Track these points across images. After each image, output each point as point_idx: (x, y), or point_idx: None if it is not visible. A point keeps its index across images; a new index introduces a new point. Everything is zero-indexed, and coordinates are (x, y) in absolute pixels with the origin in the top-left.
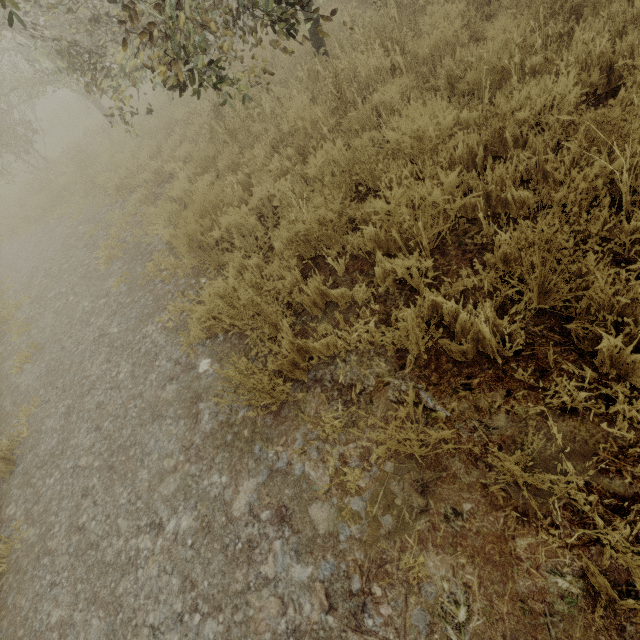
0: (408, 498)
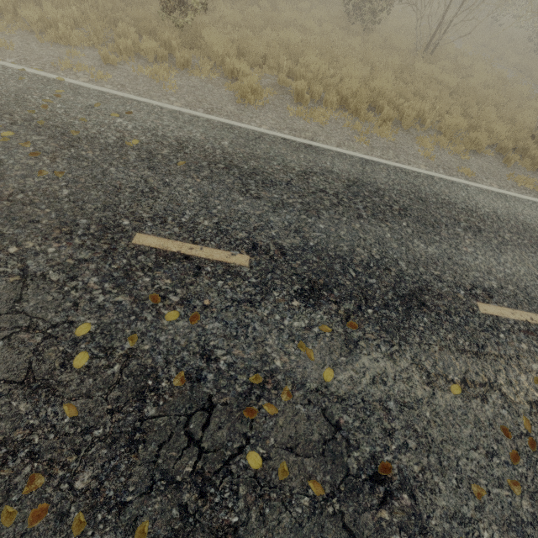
0: None
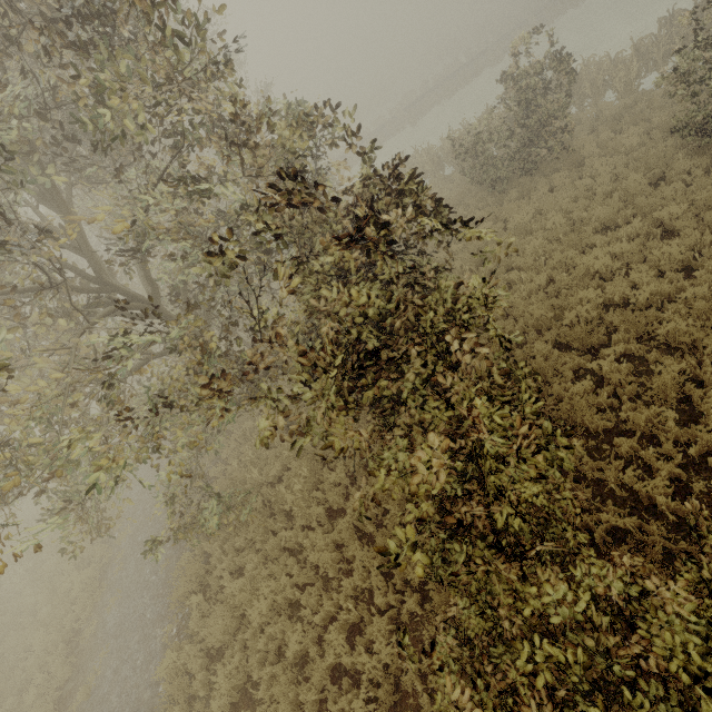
0: None
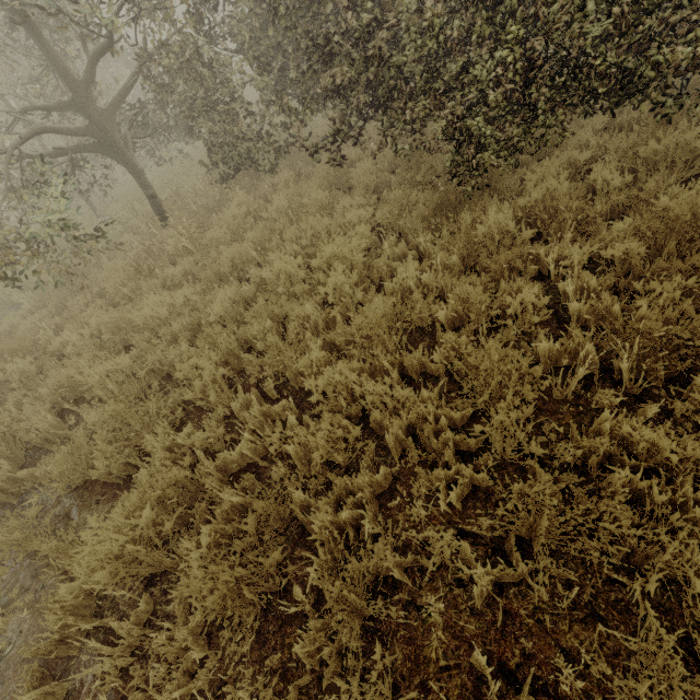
0: (25, 582)
